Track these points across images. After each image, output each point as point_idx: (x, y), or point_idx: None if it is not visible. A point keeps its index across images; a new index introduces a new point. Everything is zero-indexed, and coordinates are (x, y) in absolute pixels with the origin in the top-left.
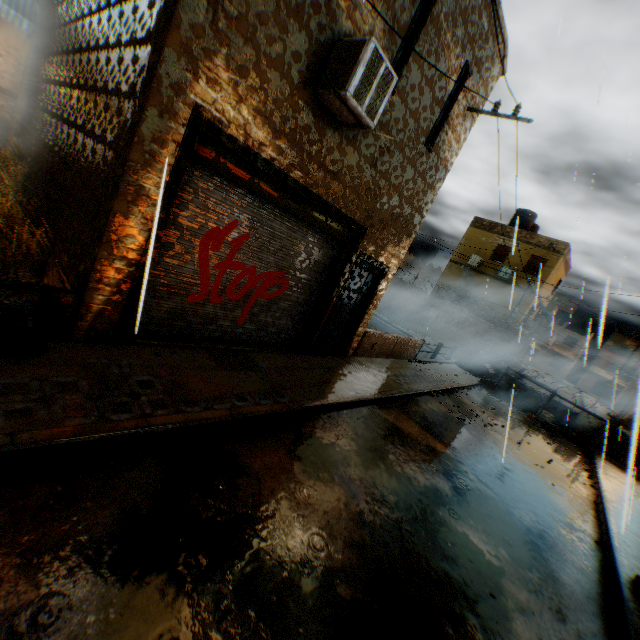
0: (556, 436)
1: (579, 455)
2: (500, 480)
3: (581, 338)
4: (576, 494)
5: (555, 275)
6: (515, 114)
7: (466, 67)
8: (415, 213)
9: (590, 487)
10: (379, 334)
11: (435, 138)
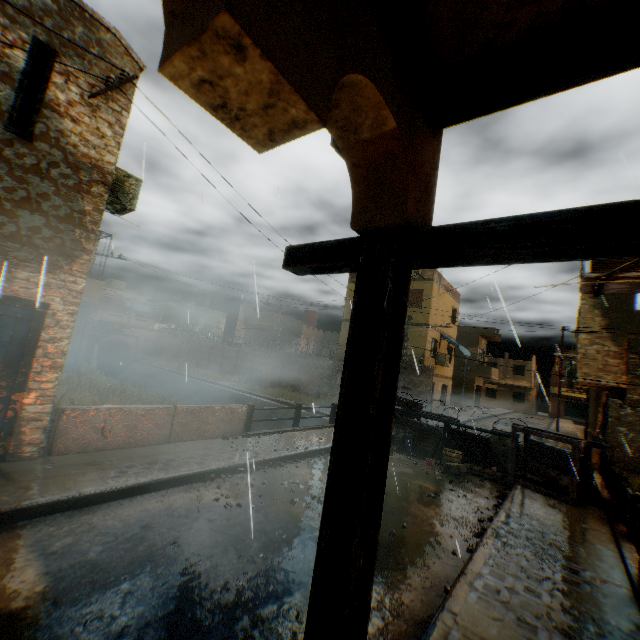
0: (464, 479)
1: (490, 497)
2: (152, 633)
3: (526, 363)
4: (411, 585)
5: (443, 302)
6: (123, 79)
7: (38, 43)
8: (63, 224)
9: (468, 553)
10: (109, 409)
11: (32, 124)
